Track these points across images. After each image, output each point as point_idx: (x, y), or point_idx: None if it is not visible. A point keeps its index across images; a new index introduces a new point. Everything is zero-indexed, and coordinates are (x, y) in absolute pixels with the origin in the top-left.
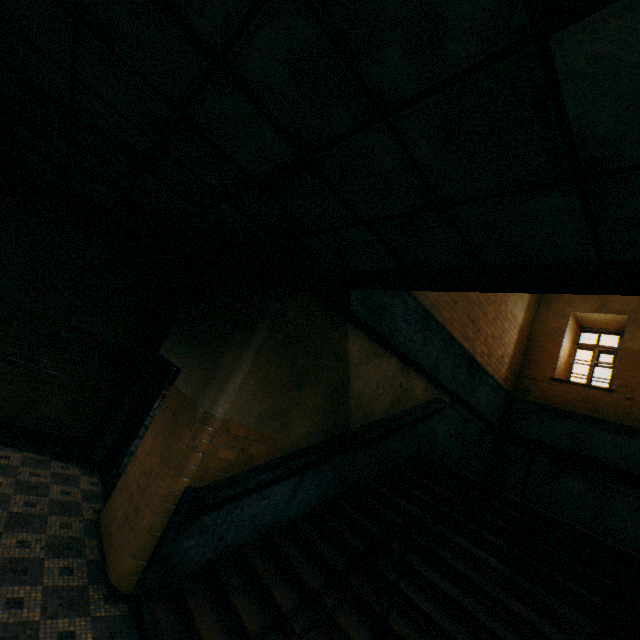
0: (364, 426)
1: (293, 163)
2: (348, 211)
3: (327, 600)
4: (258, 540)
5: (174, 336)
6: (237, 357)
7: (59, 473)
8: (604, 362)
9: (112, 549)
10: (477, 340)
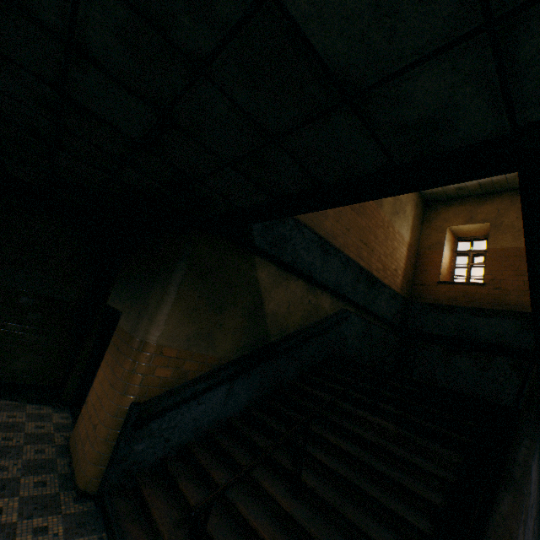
0: (282, 338)
1: (158, 122)
2: (213, 156)
3: (254, 472)
4: (201, 438)
5: (117, 288)
6: (161, 293)
7: (33, 413)
8: (477, 263)
9: (78, 462)
10: (372, 259)
